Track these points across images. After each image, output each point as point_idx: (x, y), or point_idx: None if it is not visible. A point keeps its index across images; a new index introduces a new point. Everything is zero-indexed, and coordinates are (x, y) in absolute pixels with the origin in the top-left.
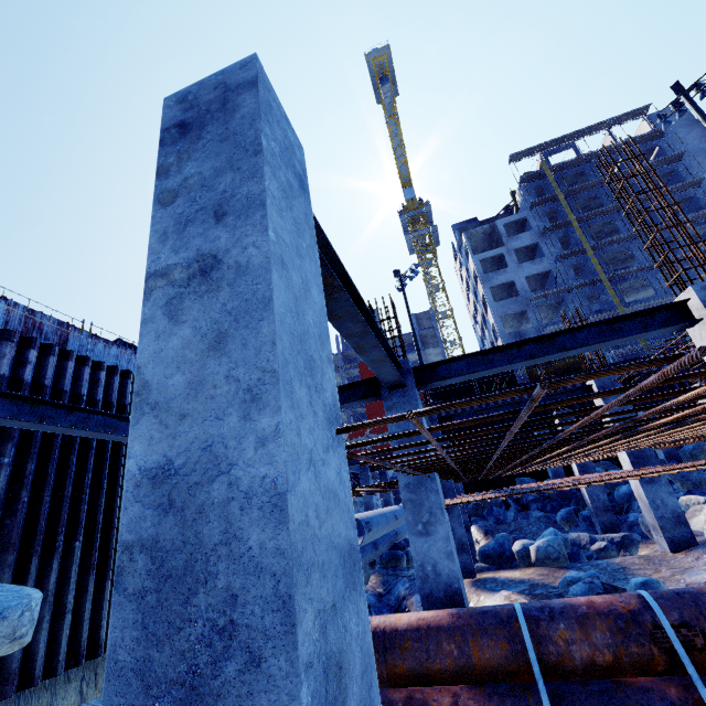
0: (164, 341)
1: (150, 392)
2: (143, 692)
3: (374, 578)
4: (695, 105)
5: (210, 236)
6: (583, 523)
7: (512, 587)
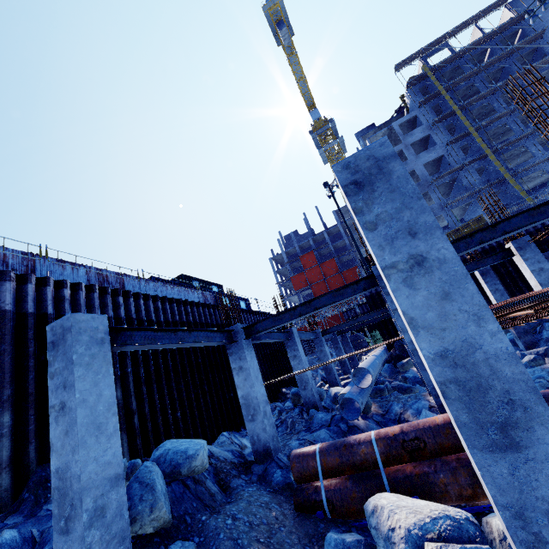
0: (412, 298)
1: (417, 322)
2: (480, 428)
3: (372, 405)
4: None
5: (412, 245)
6: None
7: None
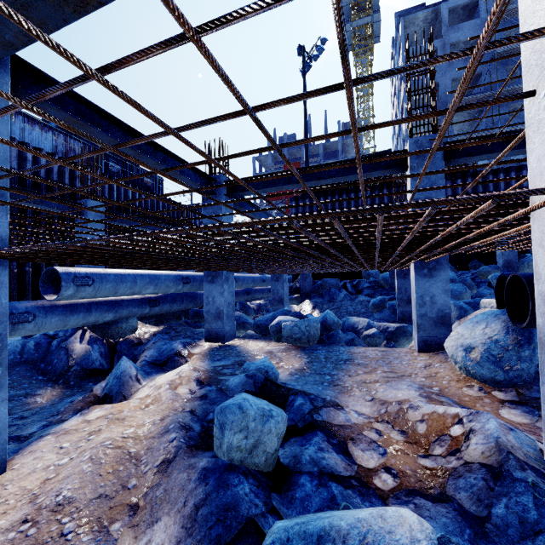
0: None
1: None
2: None
3: (154, 329)
4: None
5: None
6: (387, 310)
7: (226, 359)
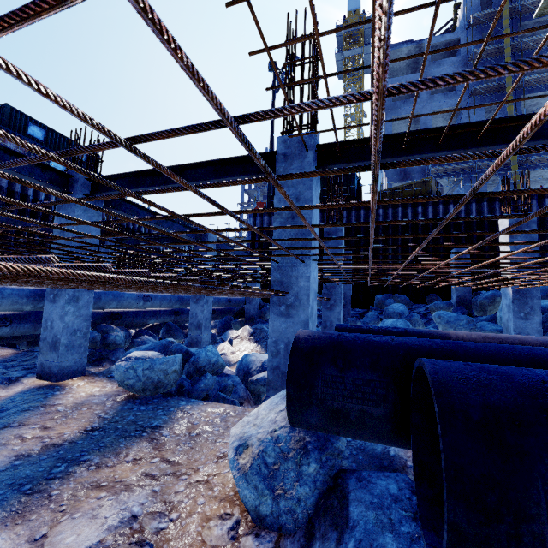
0: None
1: None
2: None
3: (3, 354)
4: None
5: None
6: None
7: (3, 413)
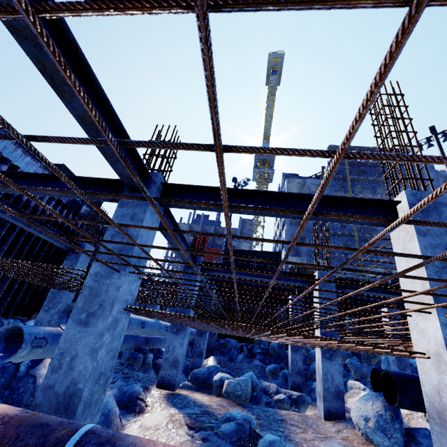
0: None
1: None
2: None
3: None
4: (439, 142)
5: None
6: (281, 378)
7: (190, 408)
